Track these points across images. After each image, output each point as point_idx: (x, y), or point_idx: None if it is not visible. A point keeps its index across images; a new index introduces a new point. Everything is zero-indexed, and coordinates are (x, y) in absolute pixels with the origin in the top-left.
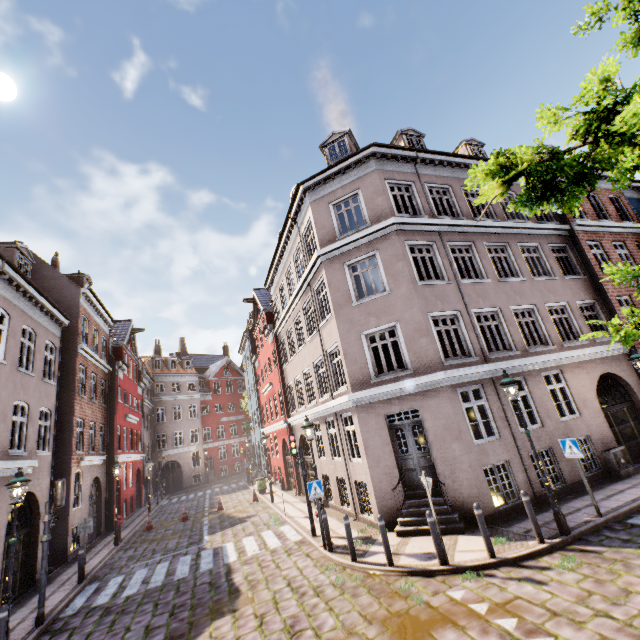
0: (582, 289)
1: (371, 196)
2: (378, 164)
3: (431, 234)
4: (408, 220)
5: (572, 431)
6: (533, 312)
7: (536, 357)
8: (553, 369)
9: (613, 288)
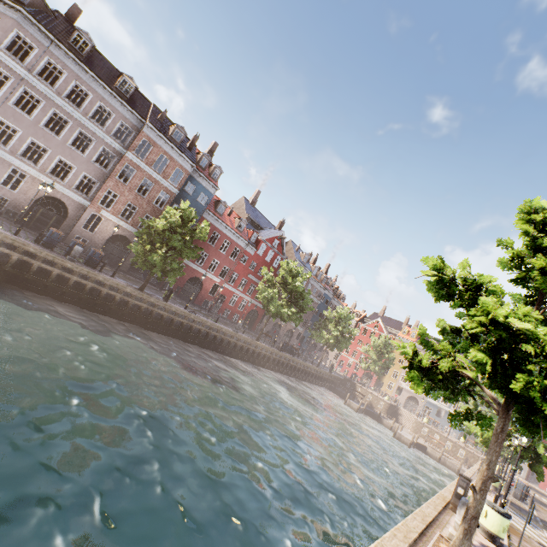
0: (97, 173)
1: (0, 28)
2: (21, 20)
3: (17, 74)
4: (2, 54)
5: (1, 191)
6: (48, 152)
7: (13, 158)
8: (24, 172)
9: (113, 186)
